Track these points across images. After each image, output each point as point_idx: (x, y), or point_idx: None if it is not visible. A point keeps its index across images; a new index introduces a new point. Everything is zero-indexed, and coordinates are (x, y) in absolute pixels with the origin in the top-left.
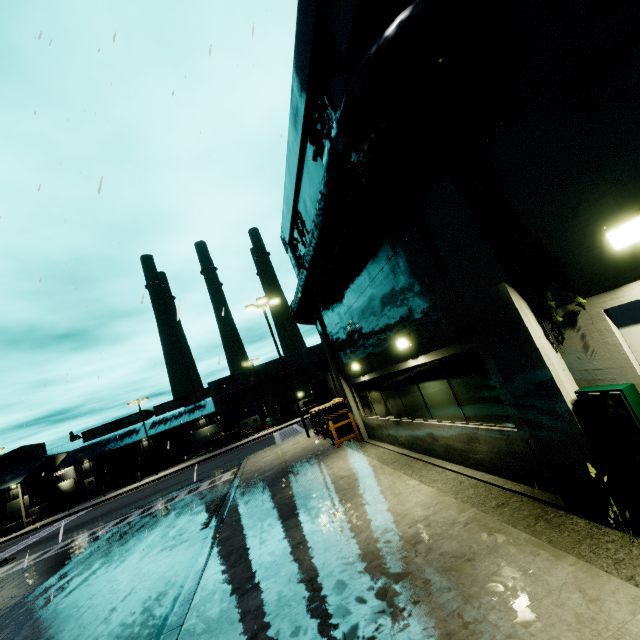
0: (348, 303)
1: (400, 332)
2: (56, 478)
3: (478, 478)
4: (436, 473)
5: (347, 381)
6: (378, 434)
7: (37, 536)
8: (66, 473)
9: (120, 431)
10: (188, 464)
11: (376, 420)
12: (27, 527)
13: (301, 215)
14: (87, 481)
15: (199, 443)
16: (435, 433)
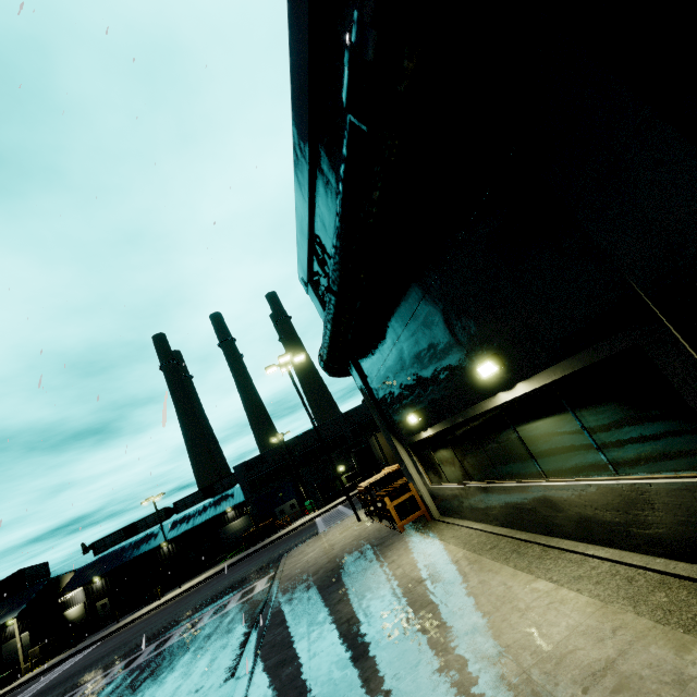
0: (393, 335)
1: (479, 355)
2: (61, 605)
3: (662, 570)
4: (572, 564)
5: (402, 442)
6: (454, 508)
7: (31, 690)
8: (74, 597)
9: (136, 537)
10: (217, 570)
11: (450, 489)
12: (25, 675)
13: (319, 239)
14: (99, 604)
15: (229, 541)
16: (555, 499)
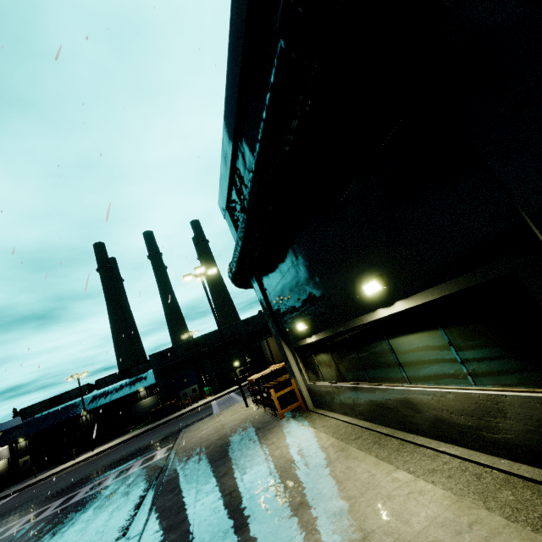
0: (293, 255)
1: (366, 275)
2: None
3: (507, 470)
4: (426, 458)
5: (289, 345)
6: (327, 402)
7: None
8: None
9: (60, 406)
10: (125, 438)
11: (325, 386)
12: None
13: (239, 171)
14: (22, 460)
15: (139, 415)
16: (416, 402)
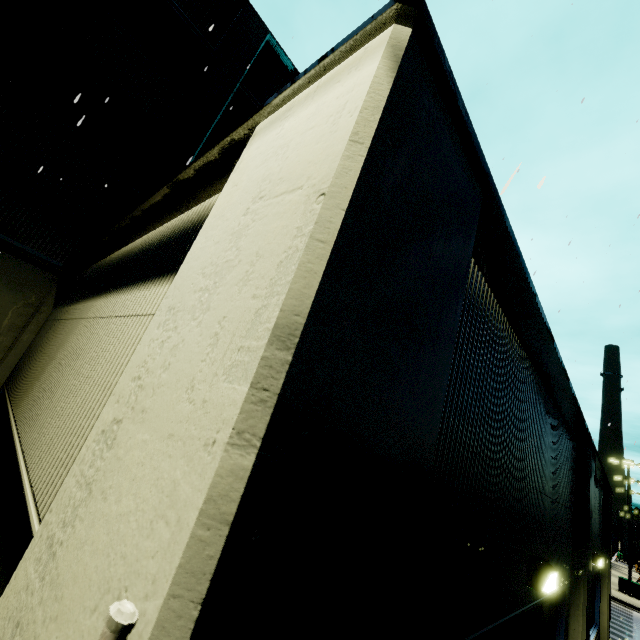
0: None
1: None
2: None
3: None
4: None
5: None
6: None
7: None
8: None
9: None
10: None
11: None
12: None
13: None
14: None
15: None
16: None
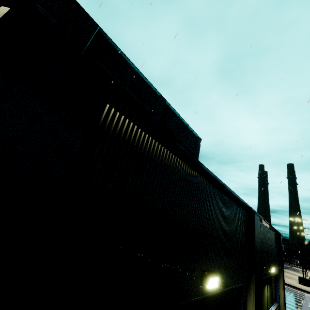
0: None
1: None
2: None
3: None
4: None
5: None
6: None
7: None
8: None
9: None
10: None
11: None
12: None
13: None
14: None
15: None
16: None
